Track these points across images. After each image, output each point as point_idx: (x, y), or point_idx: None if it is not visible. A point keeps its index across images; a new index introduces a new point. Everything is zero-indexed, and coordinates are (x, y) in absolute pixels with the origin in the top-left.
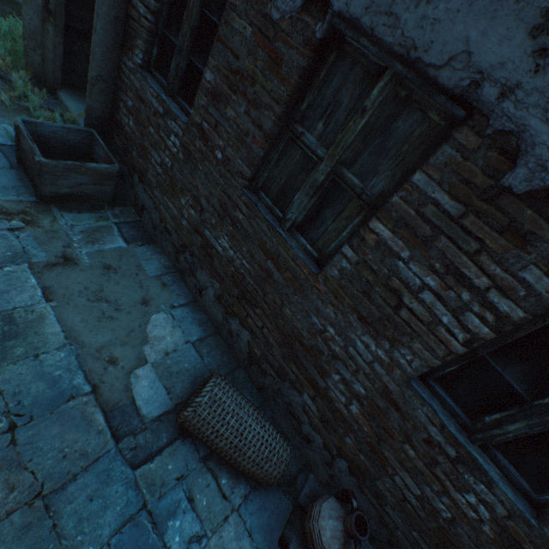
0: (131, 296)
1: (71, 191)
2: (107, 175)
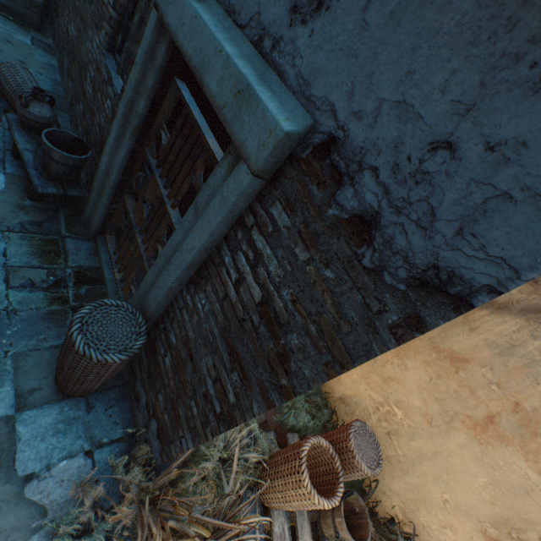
0: (15, 56)
1: (7, 4)
2: (34, 4)
